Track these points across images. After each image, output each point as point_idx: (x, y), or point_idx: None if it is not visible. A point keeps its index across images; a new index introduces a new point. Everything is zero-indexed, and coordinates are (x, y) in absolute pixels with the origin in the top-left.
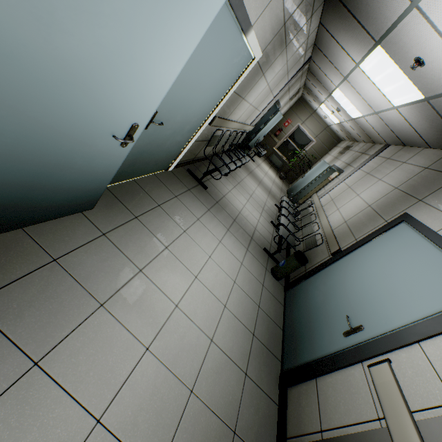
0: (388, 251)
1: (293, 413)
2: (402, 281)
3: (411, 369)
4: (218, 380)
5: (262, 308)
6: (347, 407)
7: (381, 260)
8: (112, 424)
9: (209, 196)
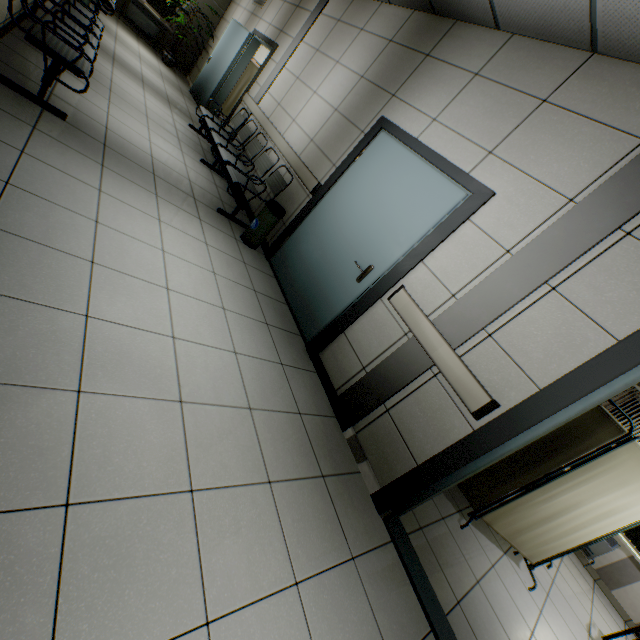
0: (375, 173)
1: (334, 370)
2: (398, 206)
3: (421, 285)
4: (265, 385)
5: (258, 291)
6: (379, 340)
7: (371, 186)
8: (206, 483)
9: (82, 134)
